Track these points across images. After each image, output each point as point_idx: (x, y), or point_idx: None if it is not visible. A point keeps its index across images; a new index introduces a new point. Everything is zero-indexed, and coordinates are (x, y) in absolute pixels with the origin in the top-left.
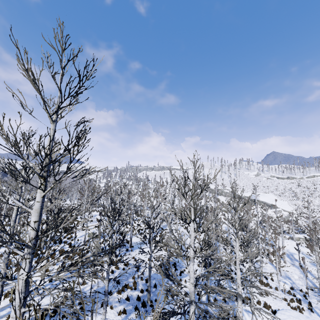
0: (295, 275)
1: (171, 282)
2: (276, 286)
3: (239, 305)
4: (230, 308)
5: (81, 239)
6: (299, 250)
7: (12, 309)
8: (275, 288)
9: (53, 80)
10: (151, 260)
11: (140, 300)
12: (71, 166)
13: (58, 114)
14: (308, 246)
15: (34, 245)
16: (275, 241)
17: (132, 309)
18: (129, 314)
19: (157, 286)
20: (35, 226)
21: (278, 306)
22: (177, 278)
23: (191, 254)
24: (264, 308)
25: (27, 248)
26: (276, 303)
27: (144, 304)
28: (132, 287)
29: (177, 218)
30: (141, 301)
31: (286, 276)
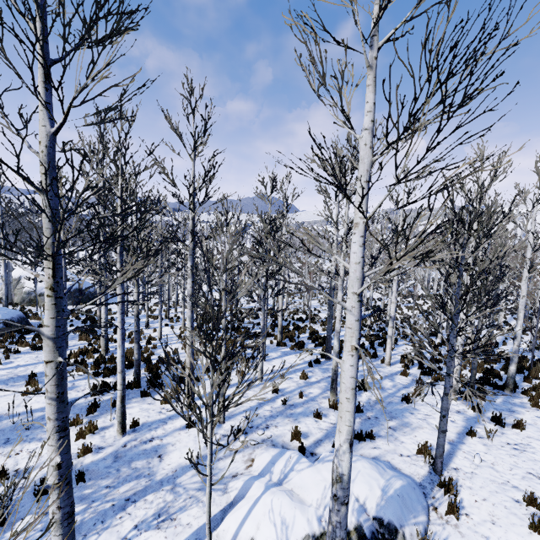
0: None
1: None
2: None
3: None
4: None
5: None
6: None
7: None
8: None
9: None
10: None
11: None
12: None
13: None
14: None
15: None
16: None
17: None
18: None
19: None
20: None
21: None
22: None
23: None
24: None
25: None
26: None
27: None
28: None
29: None
30: None
31: None
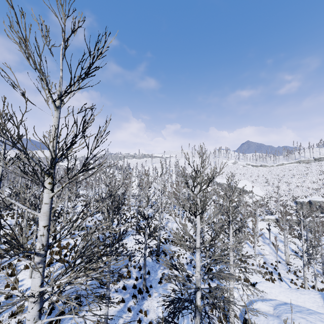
0: (266, 251)
1: (162, 268)
2: (252, 262)
3: (231, 284)
4: (224, 287)
5: (65, 232)
6: (269, 230)
7: (27, 323)
8: (251, 264)
9: (52, 55)
10: (141, 248)
11: (136, 287)
12: (87, 163)
13: (62, 99)
14: (279, 226)
15: (46, 252)
16: (254, 224)
17: (129, 297)
18: (127, 302)
19: (150, 273)
20: (45, 231)
21: (255, 279)
22: (185, 268)
23: (197, 245)
24: (245, 283)
25: (38, 256)
26: (253, 276)
27: (141, 291)
28: (126, 276)
29: (162, 206)
30: (137, 288)
31: (259, 253)
